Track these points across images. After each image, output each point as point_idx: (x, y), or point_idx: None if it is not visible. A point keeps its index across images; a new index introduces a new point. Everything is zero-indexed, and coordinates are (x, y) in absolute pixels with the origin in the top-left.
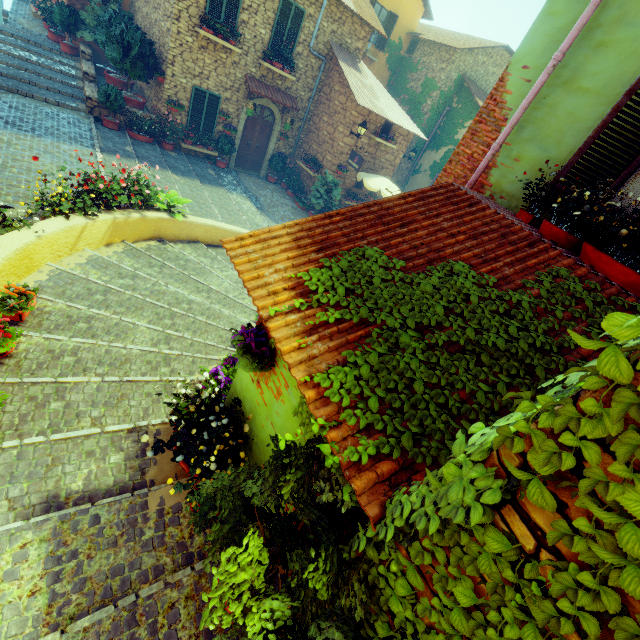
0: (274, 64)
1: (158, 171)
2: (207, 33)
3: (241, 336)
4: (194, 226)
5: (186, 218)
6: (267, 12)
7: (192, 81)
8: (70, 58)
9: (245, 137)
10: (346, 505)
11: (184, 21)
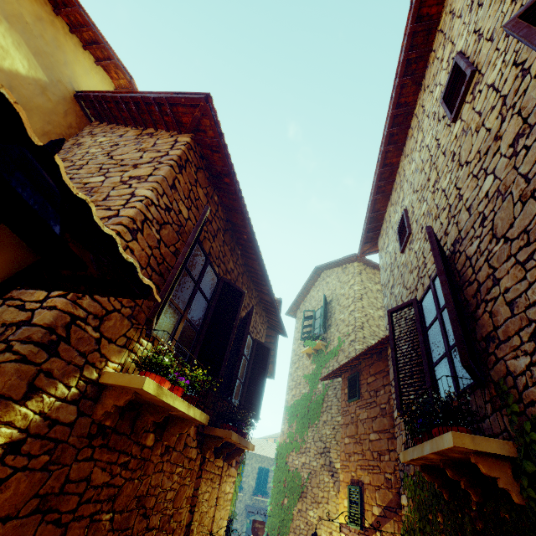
0: (258, 495)
1: None
2: None
3: None
4: None
5: None
6: (253, 474)
7: None
8: None
9: None
10: None
11: None
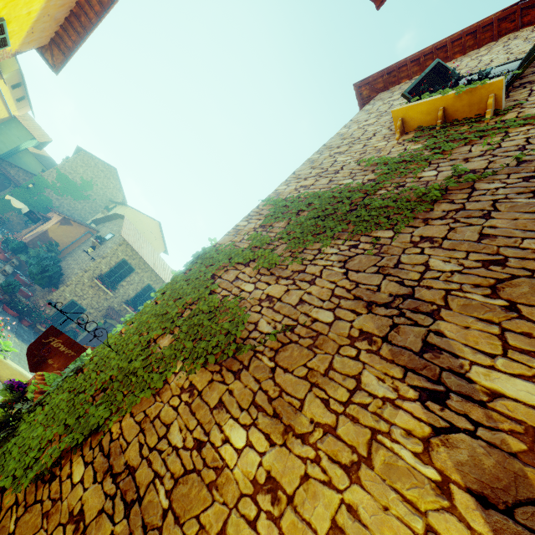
0: (130, 307)
1: (6, 331)
2: (98, 282)
3: (11, 384)
4: (6, 367)
5: (5, 359)
6: (138, 286)
7: (73, 297)
8: (0, 261)
9: (88, 336)
10: (26, 407)
11: (89, 273)
